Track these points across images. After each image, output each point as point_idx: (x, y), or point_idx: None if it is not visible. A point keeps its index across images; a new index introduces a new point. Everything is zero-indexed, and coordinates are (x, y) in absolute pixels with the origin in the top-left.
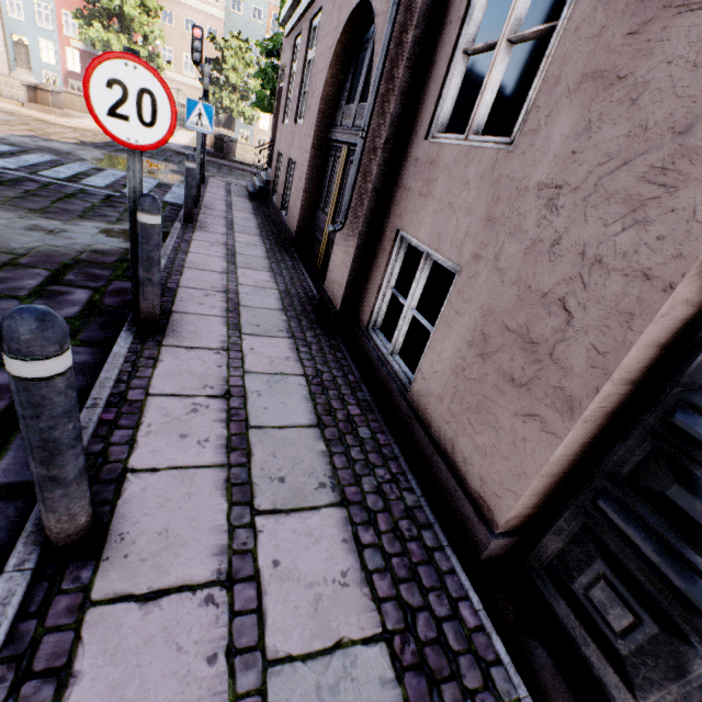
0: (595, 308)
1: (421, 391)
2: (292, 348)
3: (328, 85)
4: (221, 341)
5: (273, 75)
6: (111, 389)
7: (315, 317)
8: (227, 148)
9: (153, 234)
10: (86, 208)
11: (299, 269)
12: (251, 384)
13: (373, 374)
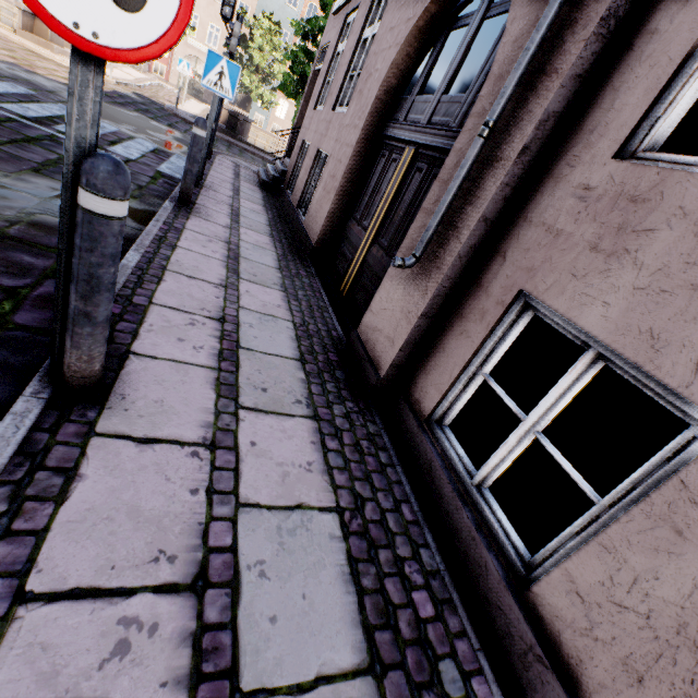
0: None
1: (568, 614)
2: (315, 441)
3: (395, 66)
4: (202, 424)
5: (304, 60)
6: None
7: (343, 376)
8: (240, 128)
9: (104, 233)
10: (47, 160)
11: (318, 290)
12: (248, 541)
13: (439, 507)
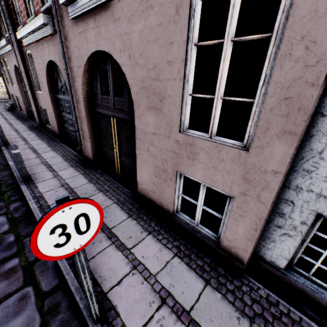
0: (51, 108)
1: (51, 127)
2: (31, 132)
3: (17, 78)
4: (16, 134)
5: None
6: (1, 140)
7: (36, 128)
8: None
9: None
10: None
11: (31, 122)
12: (24, 136)
13: (48, 130)
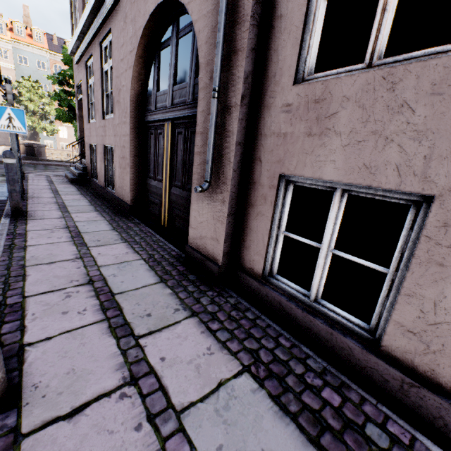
0: None
1: (411, 346)
2: (203, 330)
3: (135, 80)
4: (116, 368)
5: (67, 97)
6: None
7: (195, 277)
8: (38, 152)
9: None
10: None
11: (148, 231)
12: (201, 437)
13: (300, 327)
